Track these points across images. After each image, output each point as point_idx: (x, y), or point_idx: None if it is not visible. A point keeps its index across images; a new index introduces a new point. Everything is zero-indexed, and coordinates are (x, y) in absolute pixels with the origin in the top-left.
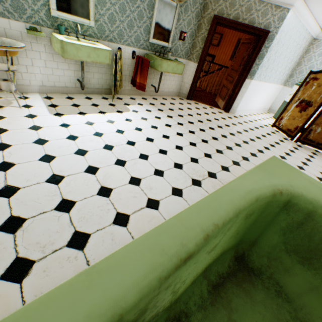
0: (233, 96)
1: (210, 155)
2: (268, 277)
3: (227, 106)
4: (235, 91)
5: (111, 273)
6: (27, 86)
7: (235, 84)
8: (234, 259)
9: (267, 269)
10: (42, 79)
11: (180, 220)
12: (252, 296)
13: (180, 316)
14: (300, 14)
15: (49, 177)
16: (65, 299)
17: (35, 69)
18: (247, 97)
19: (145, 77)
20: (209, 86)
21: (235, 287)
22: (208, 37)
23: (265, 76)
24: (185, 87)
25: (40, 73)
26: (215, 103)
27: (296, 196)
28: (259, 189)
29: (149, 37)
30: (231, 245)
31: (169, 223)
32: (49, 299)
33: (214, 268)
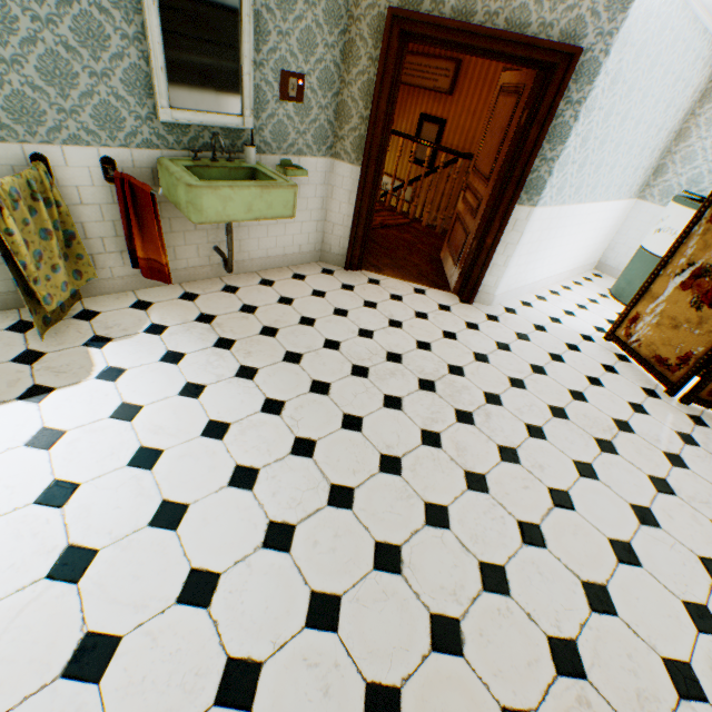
0: (482, 256)
1: (338, 600)
2: None
3: (467, 286)
4: (485, 243)
5: None
6: None
7: (484, 221)
8: None
9: None
10: None
11: None
12: None
13: None
14: None
15: None
16: None
17: None
18: (525, 254)
19: (158, 243)
20: (428, 211)
21: None
22: (379, 84)
23: (578, 186)
24: (337, 236)
25: None
26: (437, 269)
27: None
28: None
29: (157, 106)
30: None
31: None
32: None
33: None
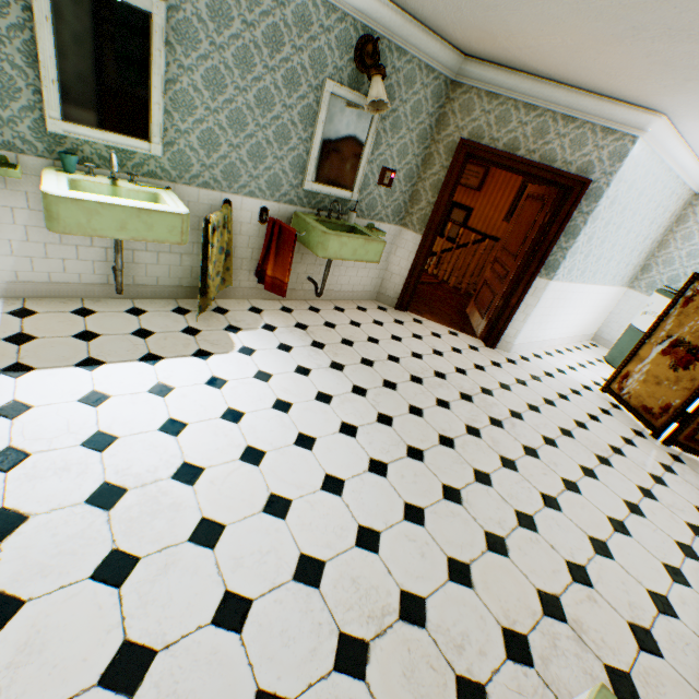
0: (506, 312)
1: (422, 510)
2: None
3: (492, 334)
4: (510, 302)
5: None
6: None
7: (510, 286)
8: None
9: None
10: (15, 266)
11: None
12: None
13: None
14: (661, 147)
15: None
16: None
17: None
18: (540, 315)
19: (287, 267)
20: (455, 275)
21: None
22: (446, 183)
23: (583, 270)
24: (393, 283)
25: (11, 254)
26: (465, 320)
27: None
28: None
29: (304, 180)
30: None
31: None
32: None
33: None
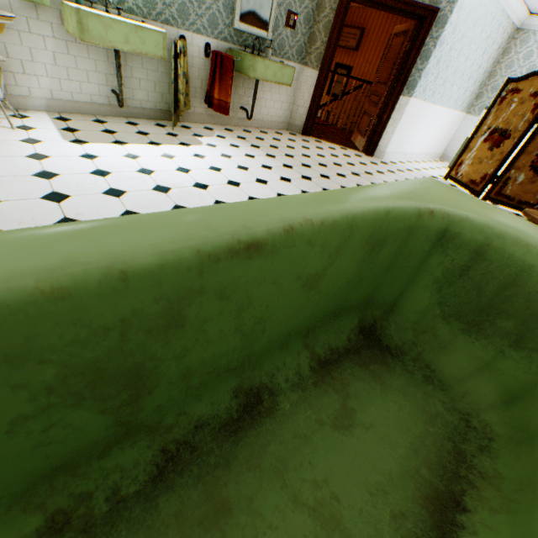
0: (380, 127)
1: None
2: (413, 359)
3: (370, 146)
4: (382, 119)
5: (115, 232)
6: (26, 99)
7: (382, 107)
8: (358, 332)
9: (413, 348)
10: (50, 86)
11: (248, 206)
12: (384, 382)
13: (260, 392)
14: None
15: (58, 221)
16: (30, 240)
17: (38, 67)
18: (403, 129)
19: (228, 89)
20: (342, 118)
21: (358, 368)
22: (335, 23)
23: (433, 92)
24: (299, 114)
25: (47, 76)
26: (351, 144)
27: (457, 221)
28: (394, 202)
29: (234, 20)
30: (352, 307)
31: (227, 206)
32: (2, 235)
33: (322, 338)
